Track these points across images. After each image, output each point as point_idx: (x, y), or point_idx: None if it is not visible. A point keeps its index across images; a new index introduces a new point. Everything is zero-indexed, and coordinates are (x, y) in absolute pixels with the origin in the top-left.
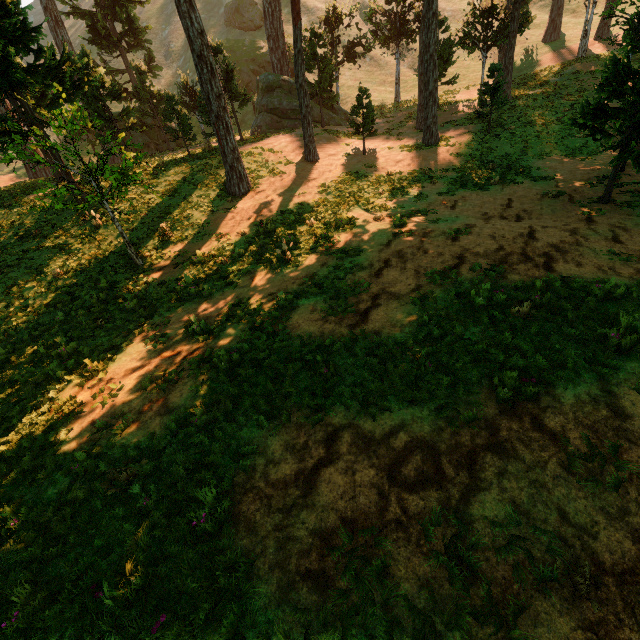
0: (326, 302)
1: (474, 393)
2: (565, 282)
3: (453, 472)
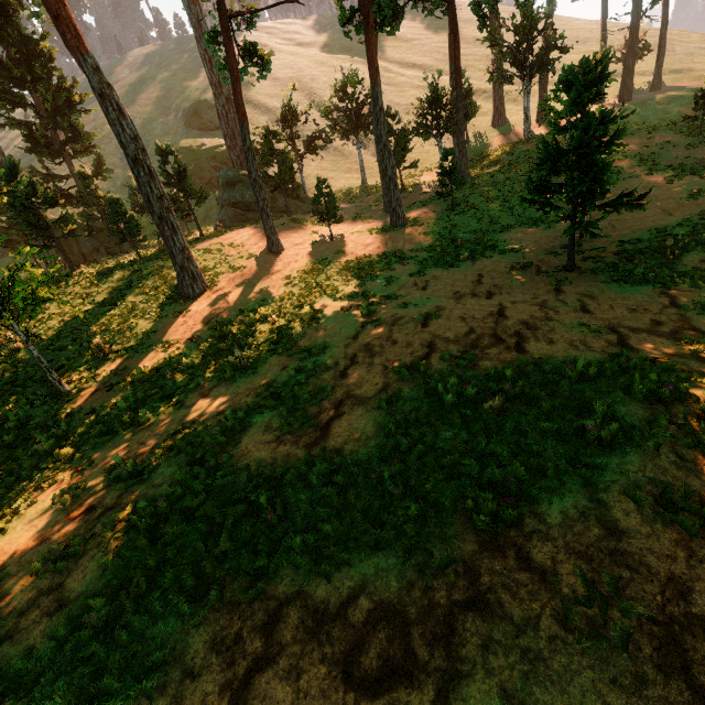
0: (282, 416)
1: (448, 524)
2: (538, 364)
3: (427, 652)
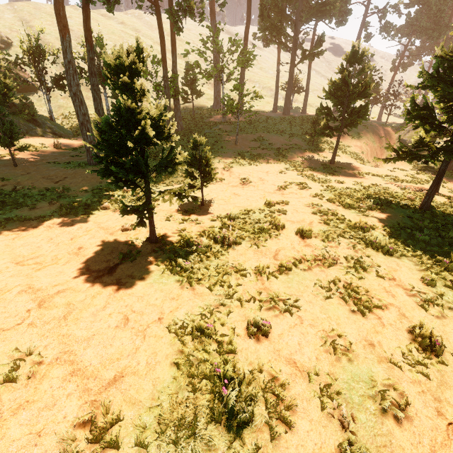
0: None
1: None
2: None
3: None
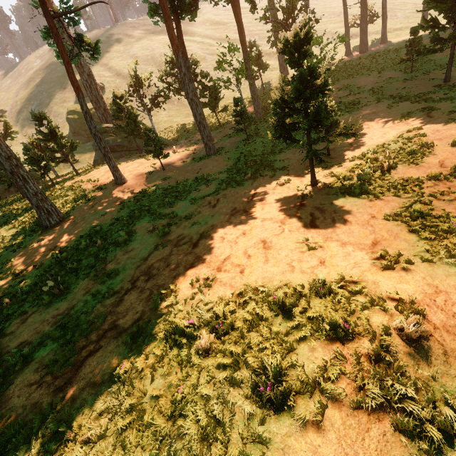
0: (55, 352)
1: None
2: (257, 290)
3: None
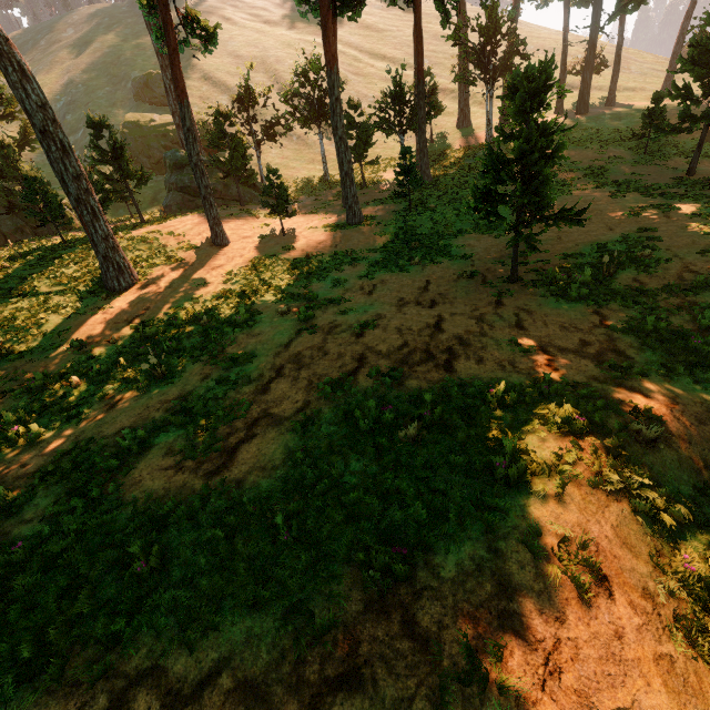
0: (188, 437)
1: (337, 577)
2: (463, 386)
3: None
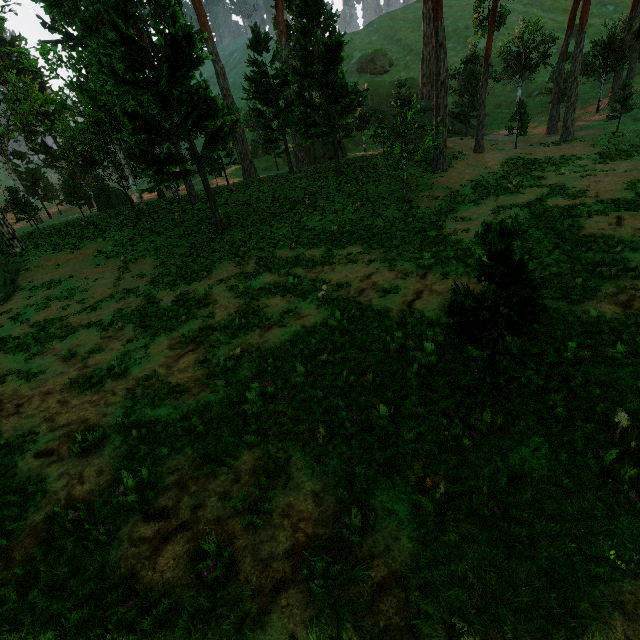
0: (564, 197)
1: None
2: None
3: None
